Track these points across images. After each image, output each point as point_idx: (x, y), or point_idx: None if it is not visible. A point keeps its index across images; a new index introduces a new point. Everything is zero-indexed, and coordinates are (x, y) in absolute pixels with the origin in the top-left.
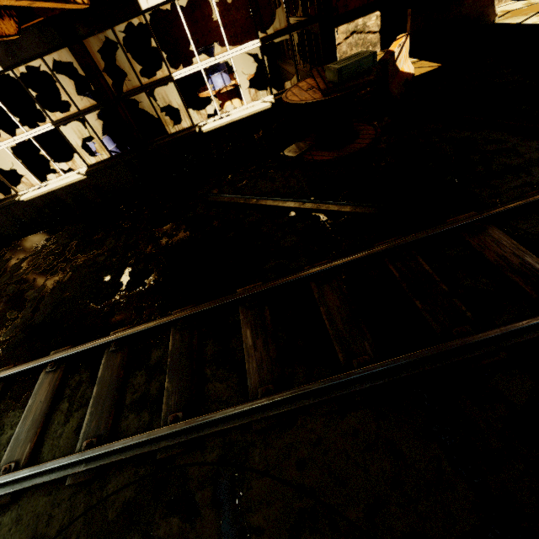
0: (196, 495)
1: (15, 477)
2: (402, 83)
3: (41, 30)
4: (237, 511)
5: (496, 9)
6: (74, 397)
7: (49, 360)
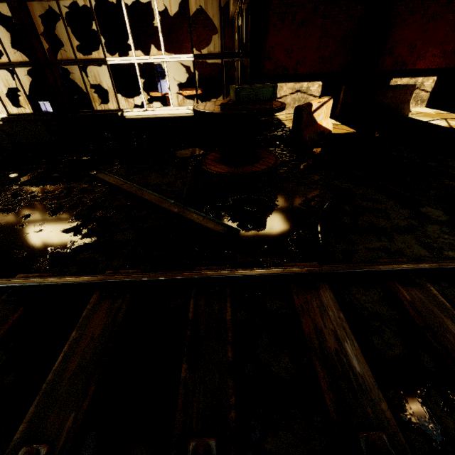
0: None
1: None
2: (317, 133)
3: None
4: None
5: (410, 107)
6: None
7: None
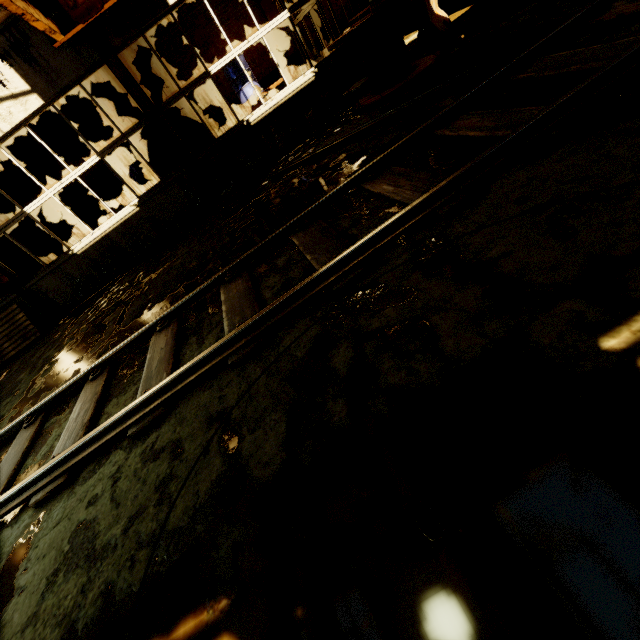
0: (402, 285)
1: (163, 384)
2: (442, 23)
3: (77, 51)
4: (464, 263)
5: None
6: (200, 330)
7: (157, 319)
